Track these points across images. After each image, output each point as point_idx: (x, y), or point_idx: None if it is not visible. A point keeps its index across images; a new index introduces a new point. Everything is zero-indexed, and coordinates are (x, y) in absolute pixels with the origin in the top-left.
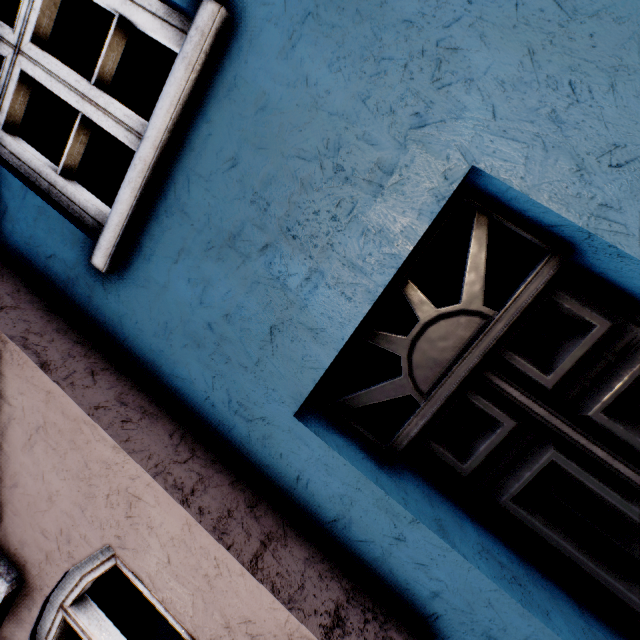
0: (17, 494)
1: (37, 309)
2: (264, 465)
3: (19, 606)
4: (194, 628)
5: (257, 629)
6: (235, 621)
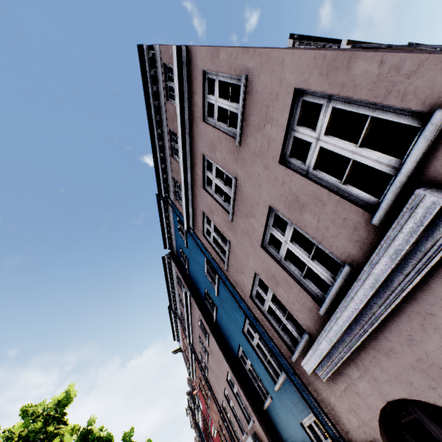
0: (260, 435)
1: (258, 409)
2: None
3: None
4: None
5: None
6: None
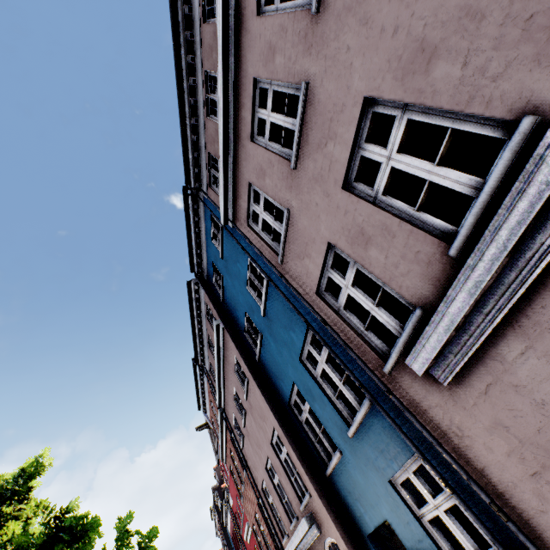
0: (319, 515)
1: (317, 477)
2: (363, 540)
3: (321, 535)
4: None
5: None
6: None
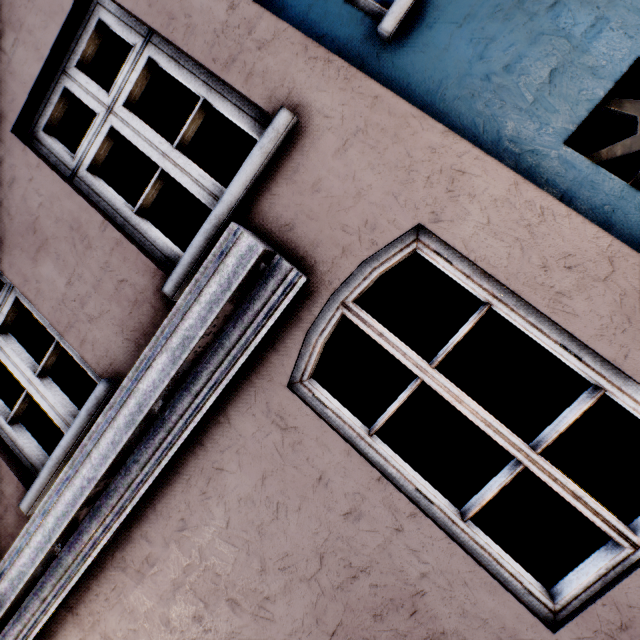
0: (318, 199)
1: None
2: None
3: (298, 308)
4: (506, 277)
5: (576, 261)
6: (553, 260)
